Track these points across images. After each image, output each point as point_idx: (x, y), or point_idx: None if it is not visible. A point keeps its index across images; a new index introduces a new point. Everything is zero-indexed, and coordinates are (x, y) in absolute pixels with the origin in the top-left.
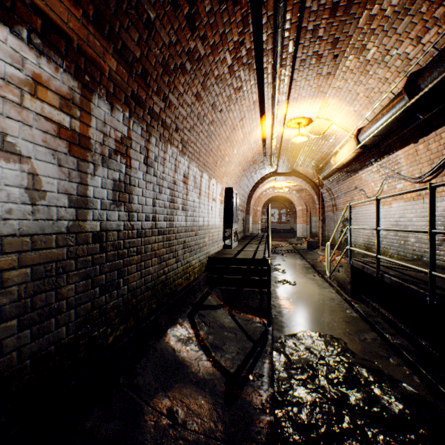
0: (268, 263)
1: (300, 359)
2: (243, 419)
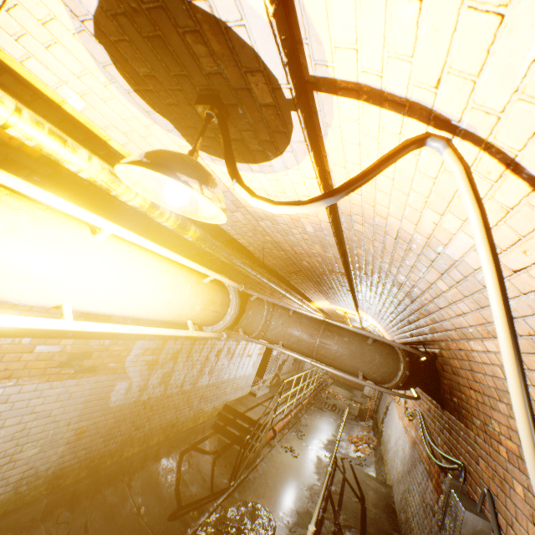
0: (245, 439)
1: (231, 519)
2: (170, 530)
